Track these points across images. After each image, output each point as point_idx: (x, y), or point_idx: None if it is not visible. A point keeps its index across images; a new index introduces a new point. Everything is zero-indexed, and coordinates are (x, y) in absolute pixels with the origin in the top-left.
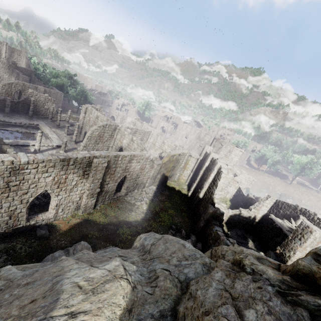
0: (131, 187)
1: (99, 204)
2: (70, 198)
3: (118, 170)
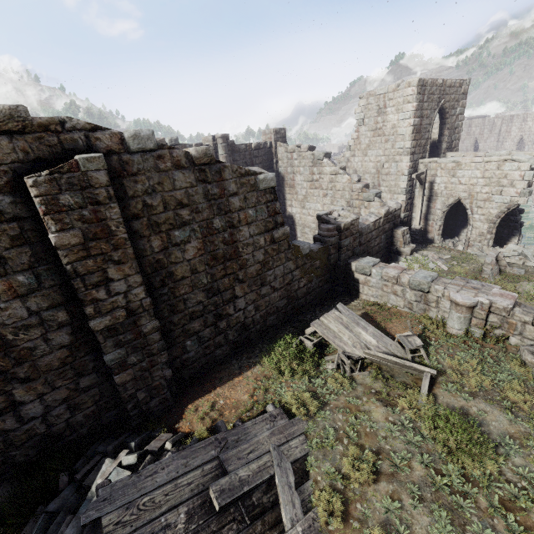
0: None
1: None
2: None
3: None
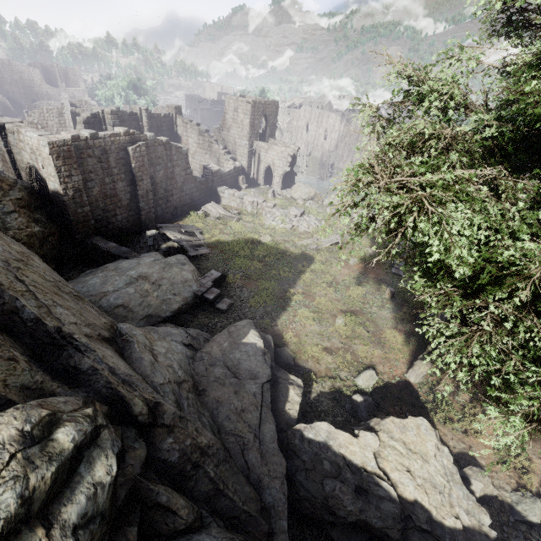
0: None
1: None
2: None
3: None
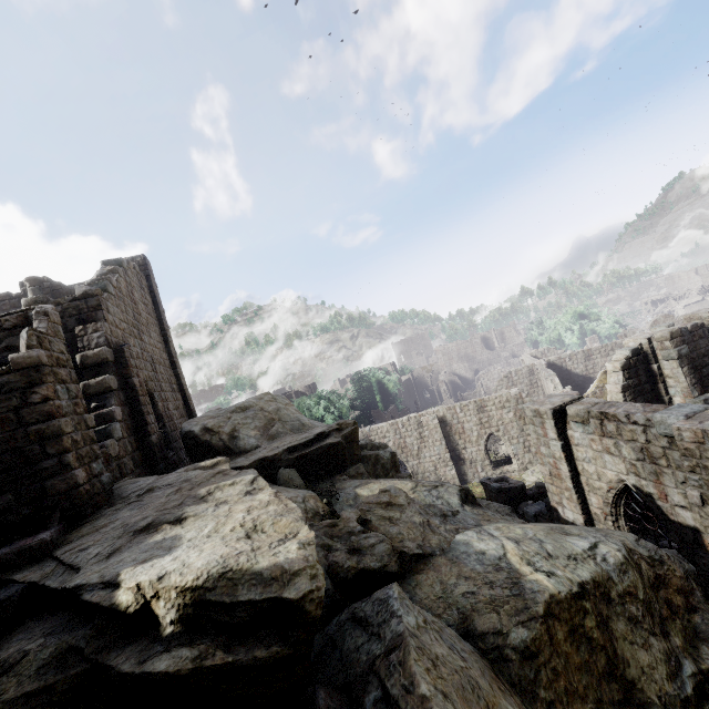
0: (526, 454)
1: (472, 481)
2: (424, 466)
3: (467, 426)
